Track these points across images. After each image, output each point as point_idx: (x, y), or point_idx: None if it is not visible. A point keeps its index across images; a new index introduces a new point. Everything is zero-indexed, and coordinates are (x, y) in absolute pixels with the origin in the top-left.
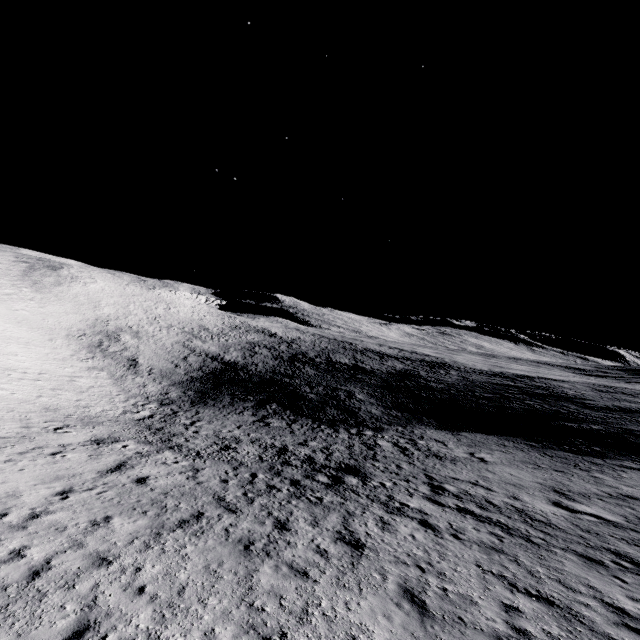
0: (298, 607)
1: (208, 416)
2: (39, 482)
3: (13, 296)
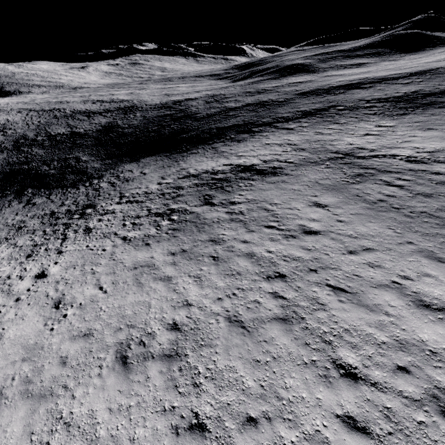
0: (74, 249)
1: None
2: None
3: None
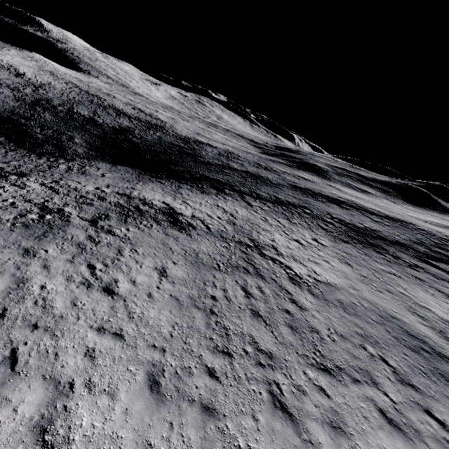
0: None
1: None
2: None
3: None
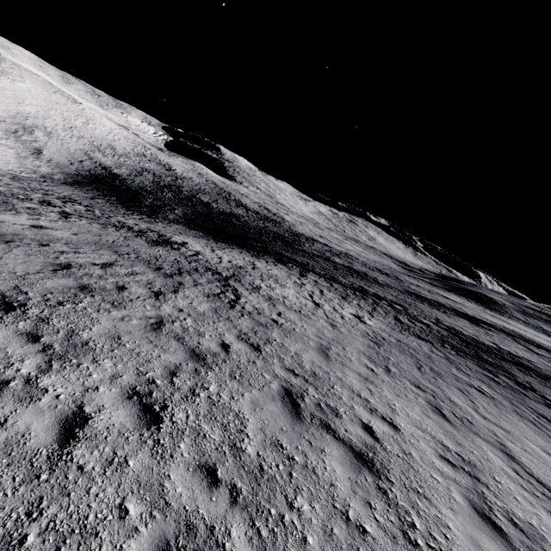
0: None
1: (63, 188)
2: None
3: None
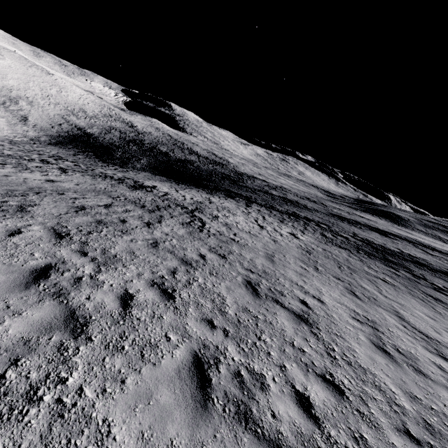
0: None
1: (50, 148)
2: None
3: None
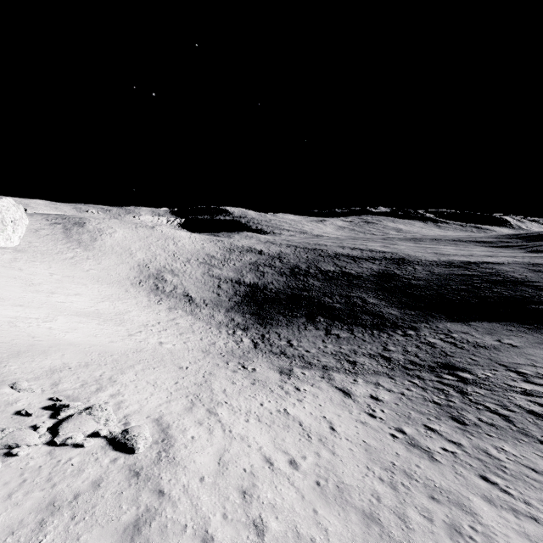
0: None
1: (289, 335)
2: (347, 411)
3: (76, 258)
